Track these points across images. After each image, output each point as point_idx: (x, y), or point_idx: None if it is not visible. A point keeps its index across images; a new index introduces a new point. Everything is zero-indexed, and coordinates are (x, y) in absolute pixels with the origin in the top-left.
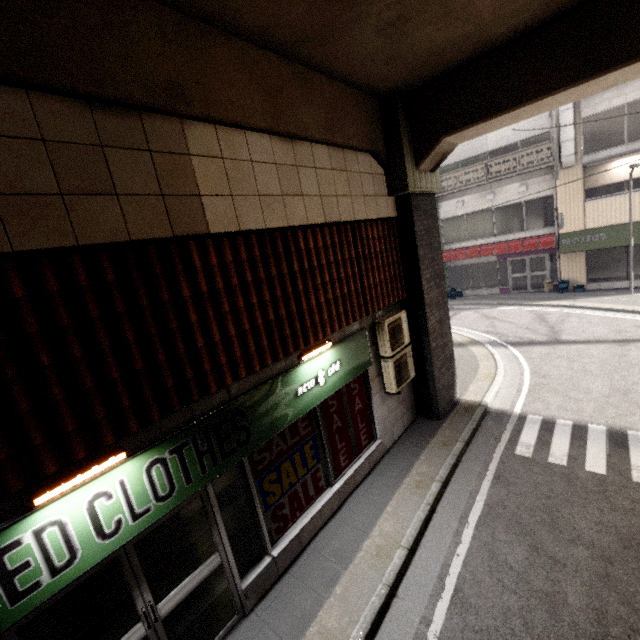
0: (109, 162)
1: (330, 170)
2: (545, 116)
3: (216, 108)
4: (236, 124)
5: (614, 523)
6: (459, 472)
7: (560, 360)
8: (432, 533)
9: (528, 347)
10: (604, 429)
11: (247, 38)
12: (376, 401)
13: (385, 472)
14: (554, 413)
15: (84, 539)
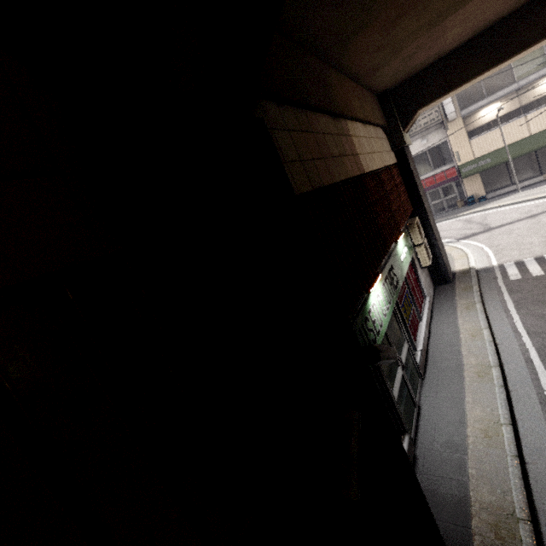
0: (341, 142)
1: (375, 138)
2: None
3: (354, 112)
4: (357, 119)
5: None
6: (485, 297)
7: (501, 236)
8: (494, 321)
9: (474, 237)
10: None
11: (348, 77)
12: (419, 273)
13: (441, 311)
14: (518, 258)
15: (380, 315)
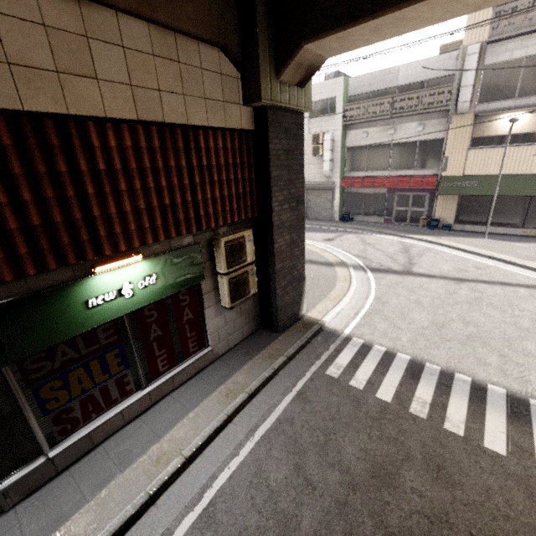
0: None
1: (151, 55)
2: (454, 58)
3: None
4: None
5: (375, 451)
6: (271, 385)
7: (403, 290)
8: (218, 443)
9: (383, 274)
10: (408, 359)
11: None
12: (210, 313)
13: (207, 377)
14: (375, 338)
15: None
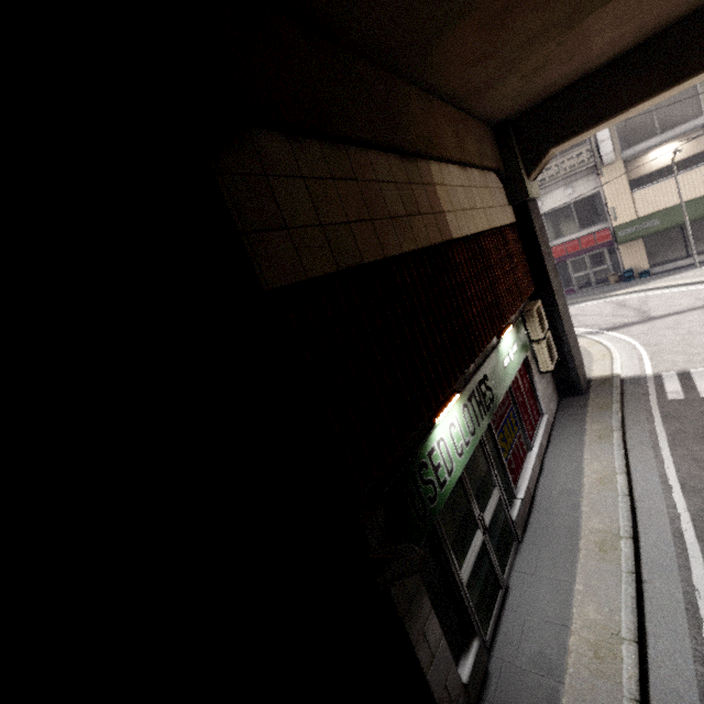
0: (414, 193)
1: (482, 188)
2: None
3: (443, 150)
4: (448, 159)
5: None
6: (628, 422)
7: (663, 331)
8: (635, 462)
9: (625, 328)
10: None
11: (440, 98)
12: (536, 380)
13: (562, 438)
14: (684, 367)
15: (452, 455)
